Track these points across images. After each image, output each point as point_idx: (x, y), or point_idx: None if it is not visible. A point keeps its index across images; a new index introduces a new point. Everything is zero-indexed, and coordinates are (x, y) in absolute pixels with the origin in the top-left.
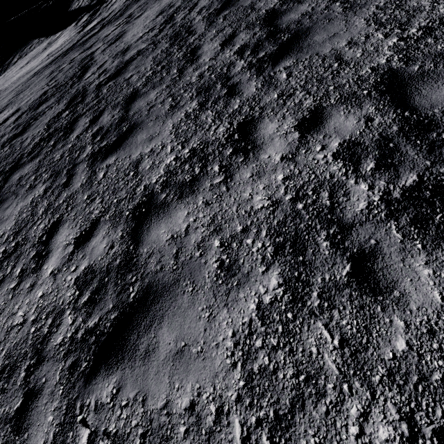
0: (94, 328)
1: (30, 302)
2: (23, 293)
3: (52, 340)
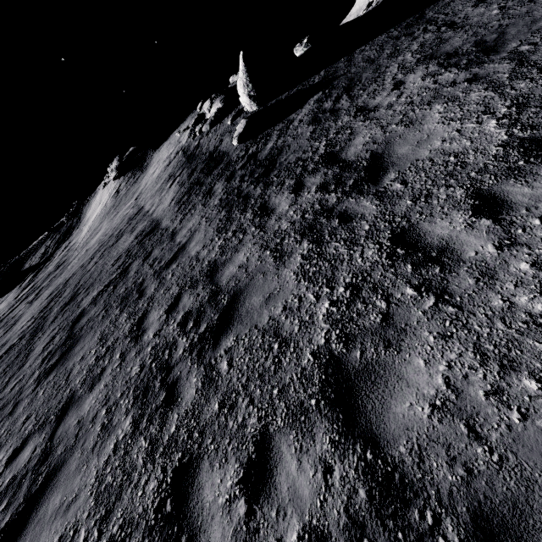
0: None
1: None
2: None
3: None
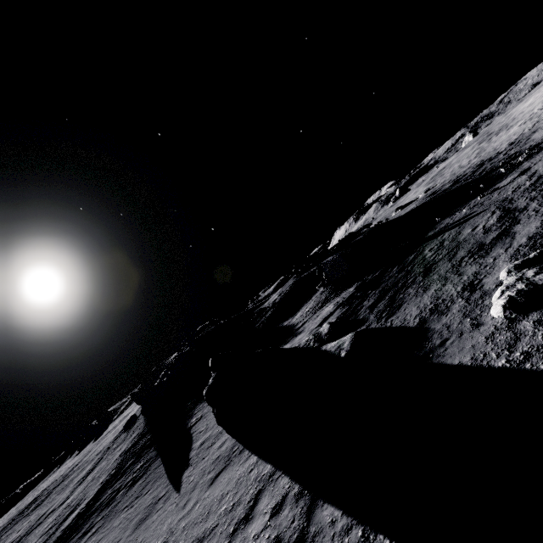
0: None
1: None
2: None
3: None
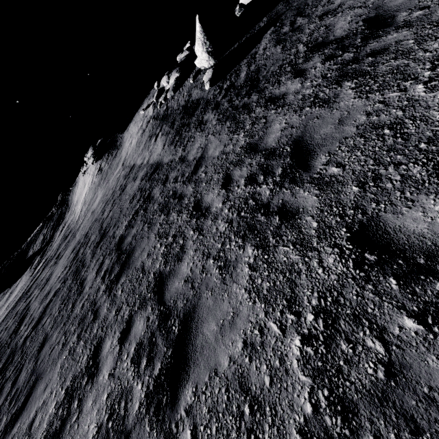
0: None
1: None
2: None
3: None
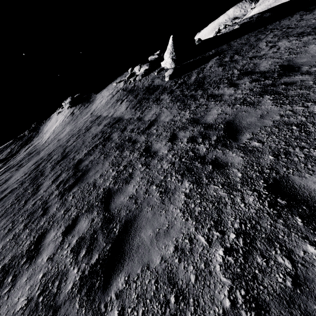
0: None
1: None
2: None
3: None
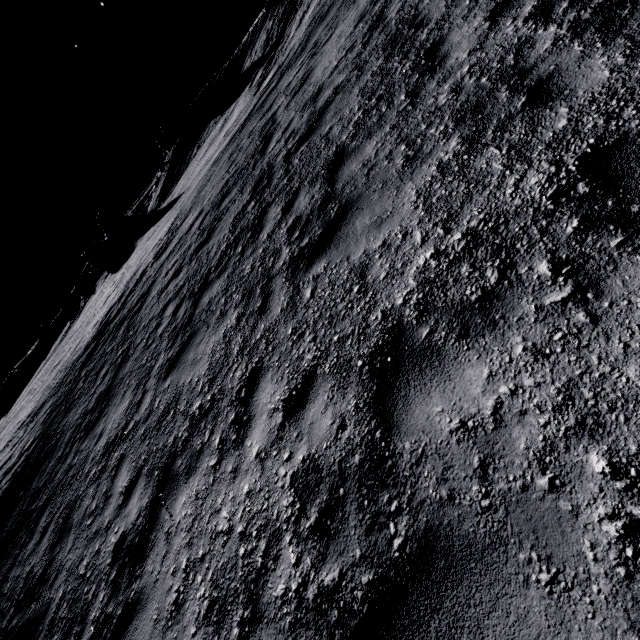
0: (334, 591)
1: (235, 498)
2: (225, 480)
3: (269, 584)
